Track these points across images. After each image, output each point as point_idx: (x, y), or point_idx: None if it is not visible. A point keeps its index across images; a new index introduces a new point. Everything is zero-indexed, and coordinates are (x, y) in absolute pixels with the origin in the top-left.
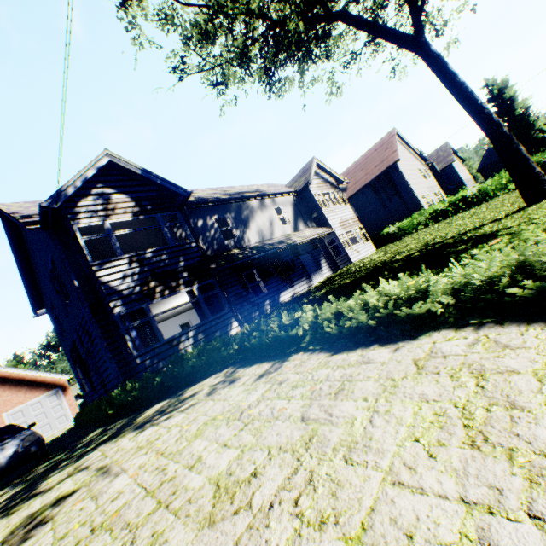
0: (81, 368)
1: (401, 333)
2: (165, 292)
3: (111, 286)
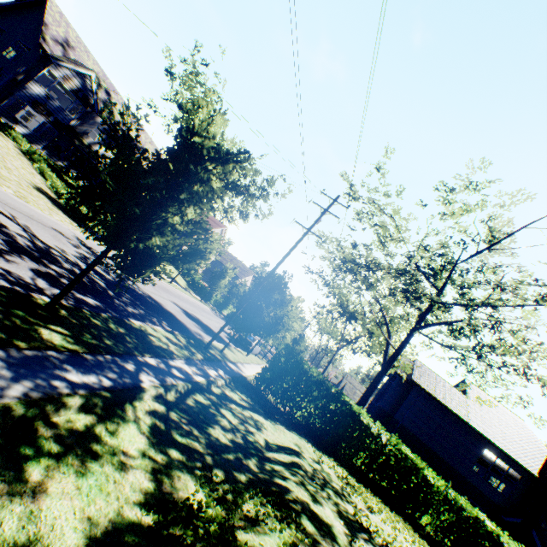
0: None
1: (43, 177)
2: (39, 112)
3: (29, 89)
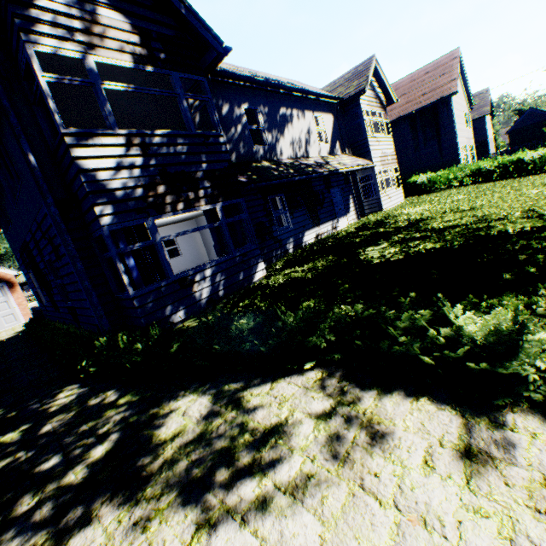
0: (36, 277)
1: None
2: (179, 205)
3: (96, 178)
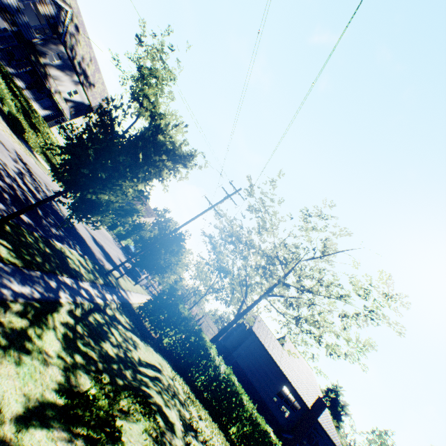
0: None
1: None
2: (5, 19)
3: None
